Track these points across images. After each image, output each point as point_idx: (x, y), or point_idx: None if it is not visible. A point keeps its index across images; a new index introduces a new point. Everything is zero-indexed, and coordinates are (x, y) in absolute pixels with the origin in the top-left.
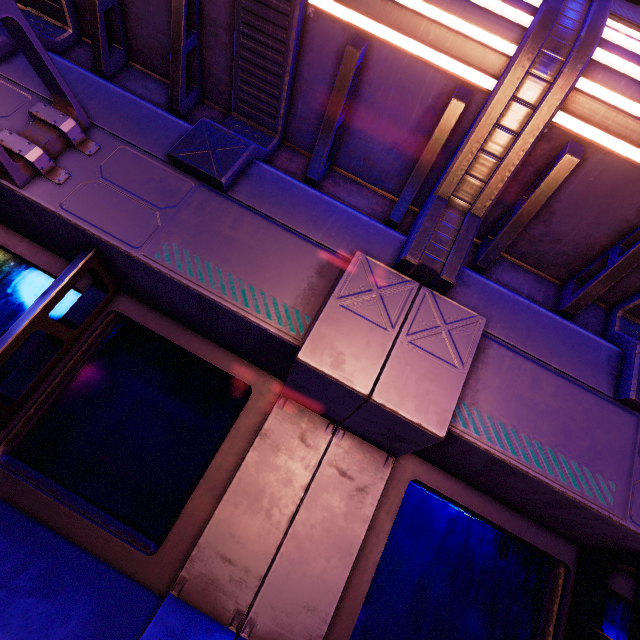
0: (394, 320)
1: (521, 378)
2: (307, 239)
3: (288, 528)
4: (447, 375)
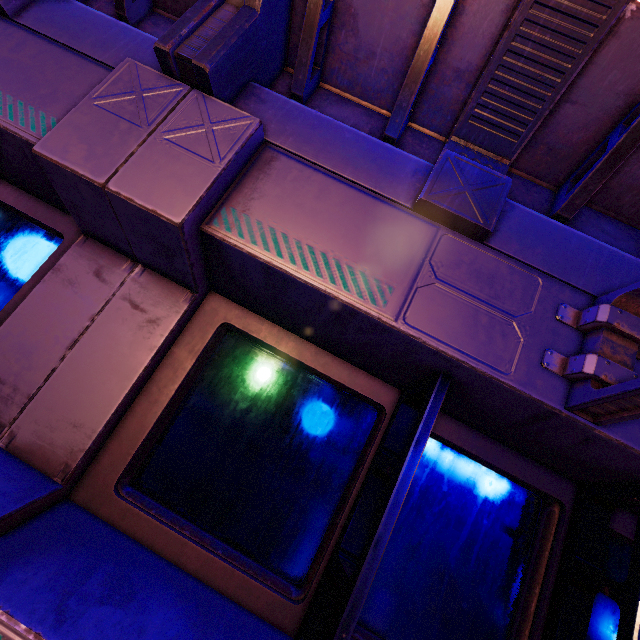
0: (152, 119)
1: (307, 189)
2: (93, 61)
3: (68, 354)
4: (199, 168)
